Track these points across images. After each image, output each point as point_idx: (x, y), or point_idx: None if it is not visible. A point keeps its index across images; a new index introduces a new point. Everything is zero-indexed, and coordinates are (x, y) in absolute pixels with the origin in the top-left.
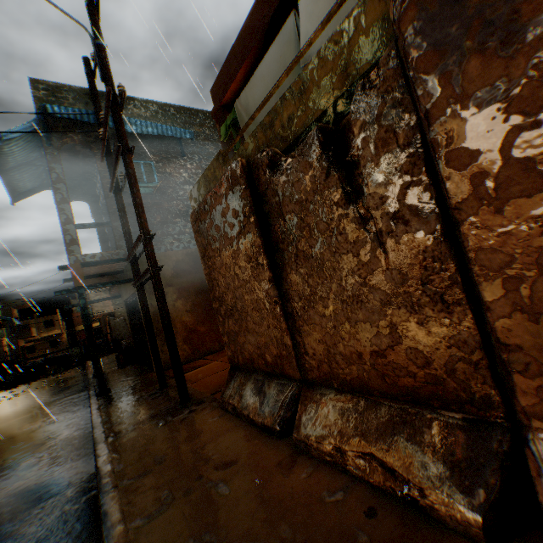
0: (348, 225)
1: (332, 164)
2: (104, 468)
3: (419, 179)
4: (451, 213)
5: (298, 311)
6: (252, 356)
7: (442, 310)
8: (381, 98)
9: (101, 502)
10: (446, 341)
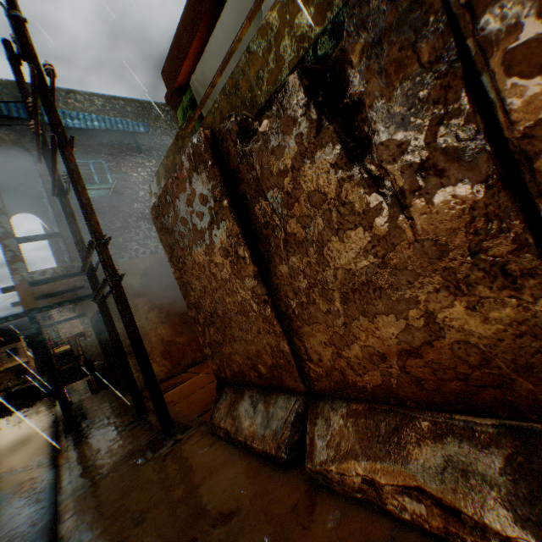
0: (353, 190)
1: (323, 113)
2: (67, 540)
3: (456, 108)
4: (513, 147)
5: (294, 310)
6: (242, 369)
7: (504, 287)
8: (389, 4)
9: None
10: (514, 328)
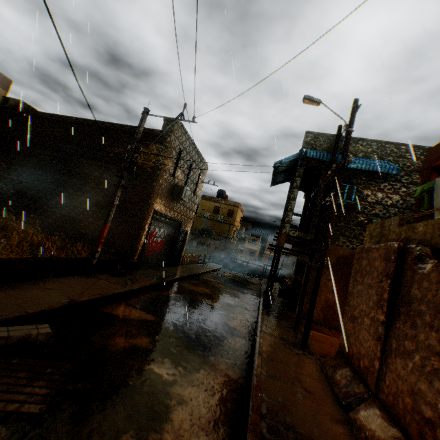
0: (439, 330)
1: None
2: (258, 343)
3: None
4: None
5: (390, 353)
6: (352, 354)
7: None
8: None
9: (255, 355)
10: None
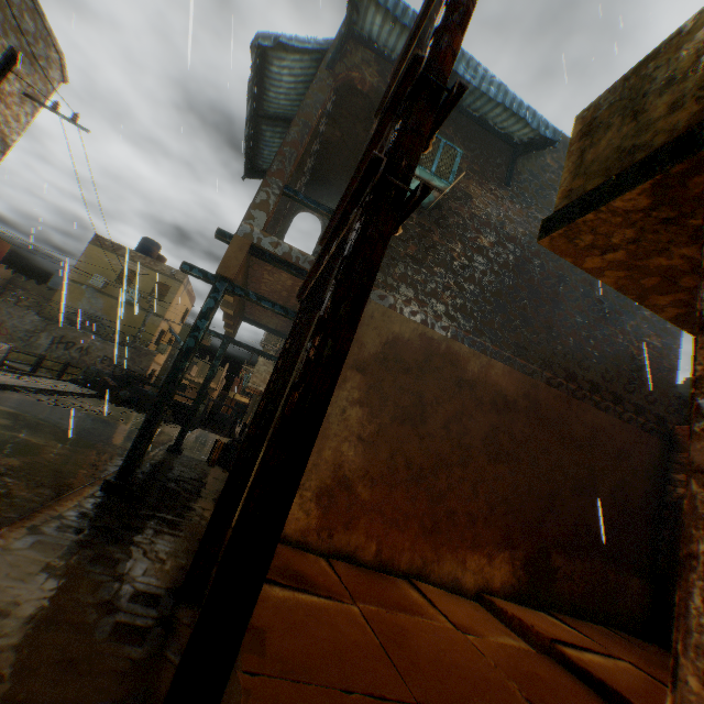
0: None
1: None
2: None
3: None
4: None
5: None
6: None
7: None
8: None
9: None
10: None
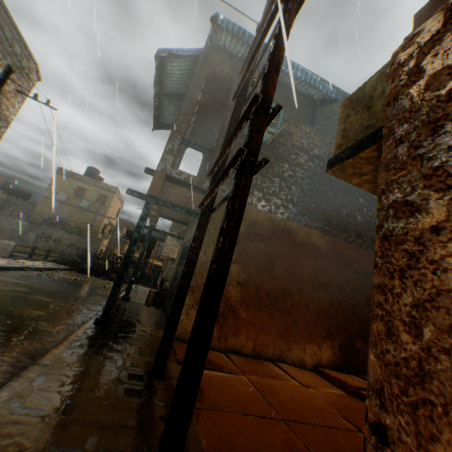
0: None
1: None
2: None
3: None
4: None
5: None
6: None
7: None
8: None
9: None
10: None
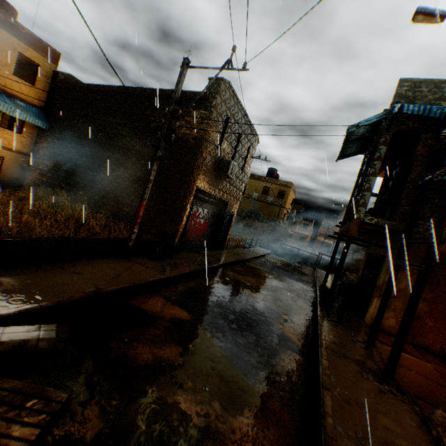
0: None
1: None
2: (324, 369)
3: None
4: None
5: None
6: None
7: None
8: None
9: (321, 390)
10: None
